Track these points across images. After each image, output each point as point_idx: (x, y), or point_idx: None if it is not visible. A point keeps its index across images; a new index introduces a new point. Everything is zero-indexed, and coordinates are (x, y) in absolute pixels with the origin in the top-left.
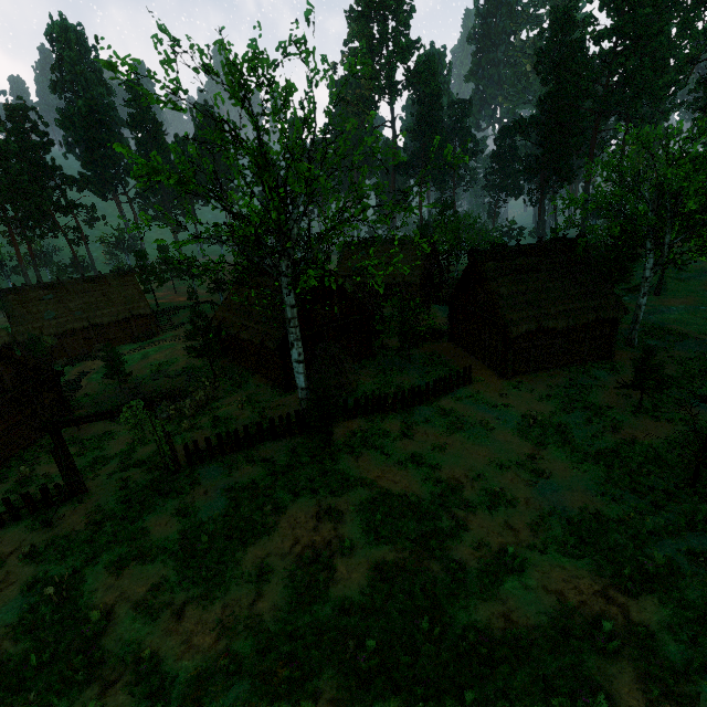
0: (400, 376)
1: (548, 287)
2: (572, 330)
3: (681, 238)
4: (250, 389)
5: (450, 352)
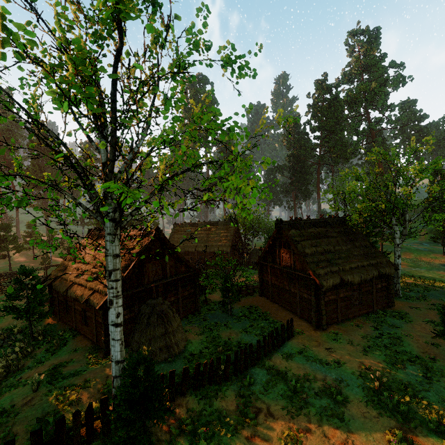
0: (225, 330)
1: (338, 249)
2: (363, 284)
3: (415, 216)
4: (64, 355)
5: (264, 305)
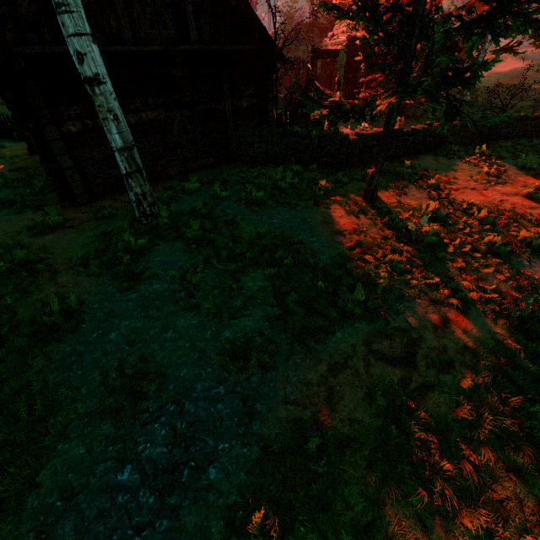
0: None
1: None
2: None
3: None
4: None
5: None
